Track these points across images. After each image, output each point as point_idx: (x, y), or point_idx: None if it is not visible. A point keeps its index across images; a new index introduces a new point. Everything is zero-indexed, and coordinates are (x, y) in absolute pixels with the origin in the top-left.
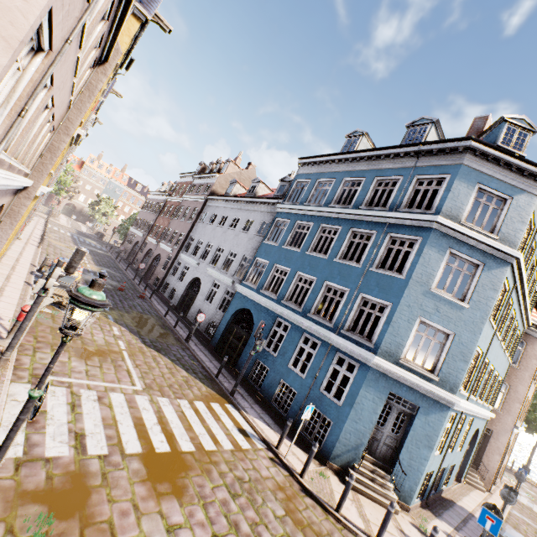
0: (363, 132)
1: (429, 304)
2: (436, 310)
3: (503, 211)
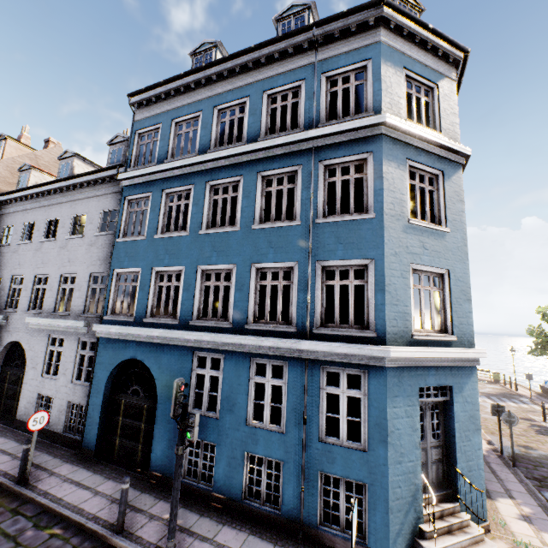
0: (215, 41)
1: (414, 242)
2: (423, 247)
3: (435, 102)
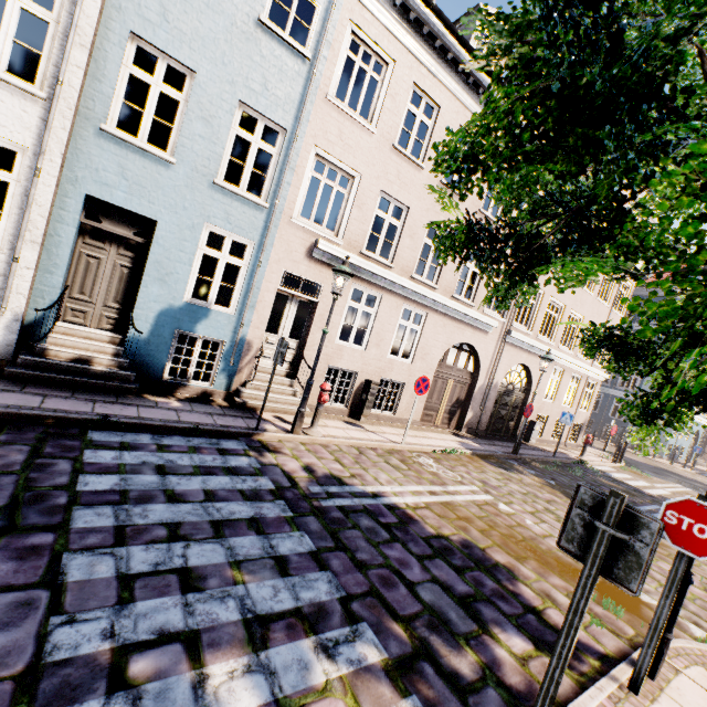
0: None
1: None
2: None
3: None
